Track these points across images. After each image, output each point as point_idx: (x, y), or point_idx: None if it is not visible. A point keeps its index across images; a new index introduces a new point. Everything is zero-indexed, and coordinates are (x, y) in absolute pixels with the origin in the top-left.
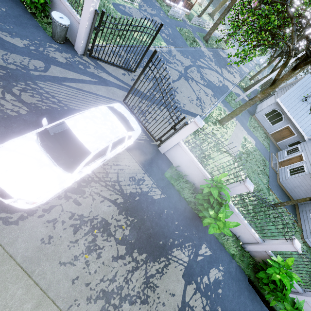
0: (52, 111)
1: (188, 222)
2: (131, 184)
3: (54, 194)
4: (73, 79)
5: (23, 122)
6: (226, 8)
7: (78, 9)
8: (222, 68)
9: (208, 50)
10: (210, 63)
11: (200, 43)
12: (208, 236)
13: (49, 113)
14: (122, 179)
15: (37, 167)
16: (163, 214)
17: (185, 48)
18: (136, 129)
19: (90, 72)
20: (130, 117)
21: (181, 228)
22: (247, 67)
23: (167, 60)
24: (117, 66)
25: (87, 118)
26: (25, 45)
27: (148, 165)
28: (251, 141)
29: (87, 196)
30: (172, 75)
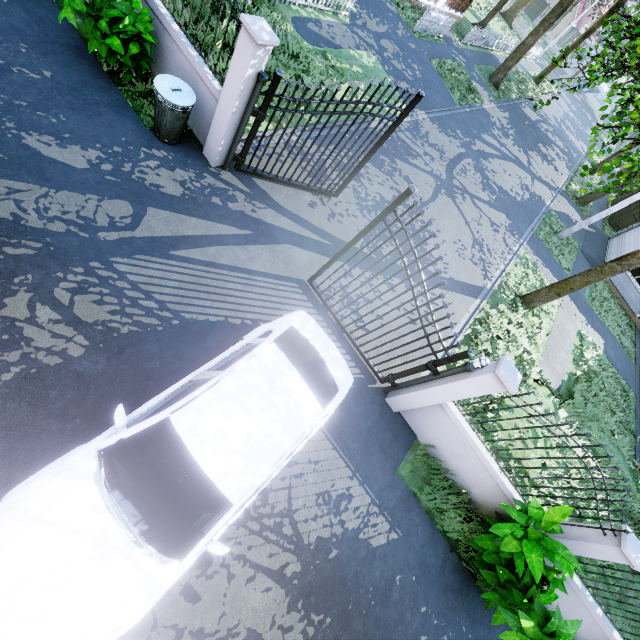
0: (143, 337)
1: (450, 602)
2: (321, 514)
3: (133, 624)
4: (197, 239)
5: (73, 381)
6: (555, 9)
7: (217, 50)
8: (529, 152)
9: (500, 109)
10: (504, 142)
11: (483, 93)
12: (497, 634)
13: (137, 343)
14: (300, 504)
15: (94, 563)
16: (392, 589)
17: (450, 112)
18: (341, 382)
19: (235, 211)
20: (328, 349)
21: (433, 623)
22: (584, 140)
23: (409, 151)
24: (298, 187)
25: (227, 400)
26: (92, 163)
27: (361, 452)
28: (596, 341)
29: (216, 570)
30: (419, 187)
